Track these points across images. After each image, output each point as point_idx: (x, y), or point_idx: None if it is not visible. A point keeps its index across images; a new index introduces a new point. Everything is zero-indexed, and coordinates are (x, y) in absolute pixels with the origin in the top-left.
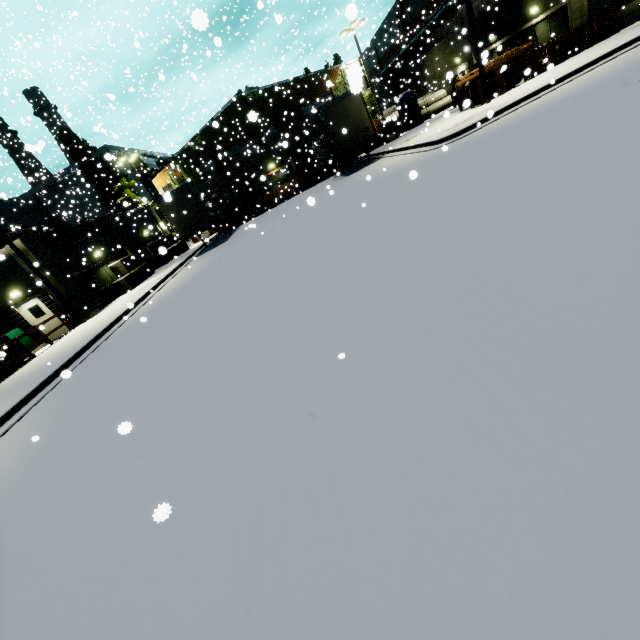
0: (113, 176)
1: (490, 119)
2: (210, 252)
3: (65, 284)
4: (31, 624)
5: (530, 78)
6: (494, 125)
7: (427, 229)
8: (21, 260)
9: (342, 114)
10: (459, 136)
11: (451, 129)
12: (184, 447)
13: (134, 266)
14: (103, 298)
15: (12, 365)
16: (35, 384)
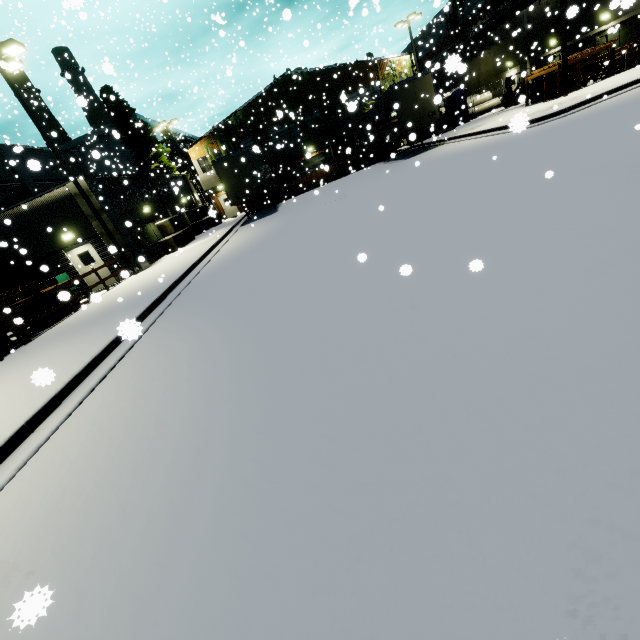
0: (150, 141)
1: (587, 103)
2: (263, 220)
3: (121, 232)
4: (492, 421)
5: (599, 80)
6: (599, 106)
7: (634, 158)
8: (81, 201)
9: (411, 95)
10: (555, 117)
11: (538, 113)
12: (513, 301)
13: (179, 227)
14: (151, 254)
15: (74, 303)
16: (143, 307)
